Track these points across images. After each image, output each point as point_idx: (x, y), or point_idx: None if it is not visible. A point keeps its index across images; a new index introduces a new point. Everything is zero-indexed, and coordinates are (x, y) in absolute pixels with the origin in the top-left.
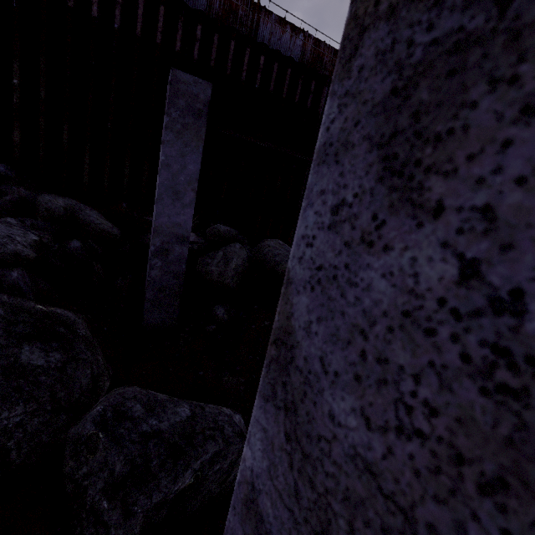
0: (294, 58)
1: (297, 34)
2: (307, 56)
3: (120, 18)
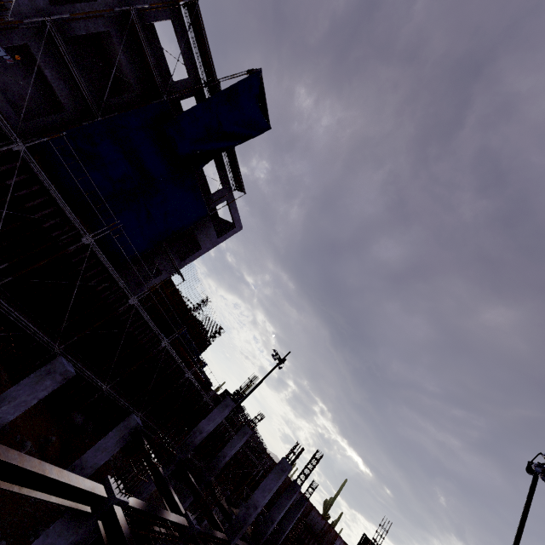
0: (320, 526)
1: (323, 519)
2: (325, 528)
3: (273, 497)
